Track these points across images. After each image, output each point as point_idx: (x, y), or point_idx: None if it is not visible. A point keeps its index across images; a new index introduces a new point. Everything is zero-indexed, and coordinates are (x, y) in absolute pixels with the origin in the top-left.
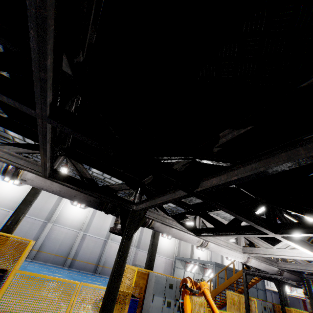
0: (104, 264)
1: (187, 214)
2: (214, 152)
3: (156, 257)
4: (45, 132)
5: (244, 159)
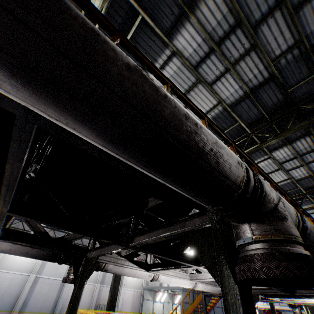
0: (61, 311)
1: (139, 252)
2: (144, 214)
3: (123, 290)
4: (3, 217)
5: (157, 225)
